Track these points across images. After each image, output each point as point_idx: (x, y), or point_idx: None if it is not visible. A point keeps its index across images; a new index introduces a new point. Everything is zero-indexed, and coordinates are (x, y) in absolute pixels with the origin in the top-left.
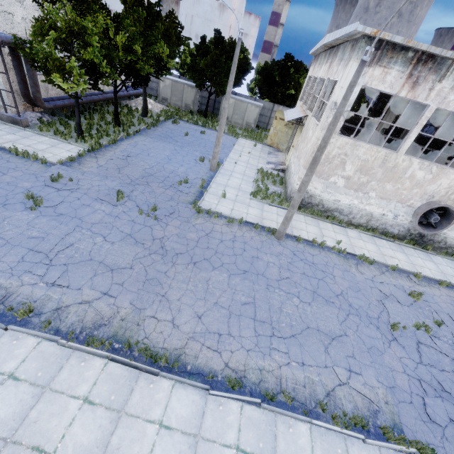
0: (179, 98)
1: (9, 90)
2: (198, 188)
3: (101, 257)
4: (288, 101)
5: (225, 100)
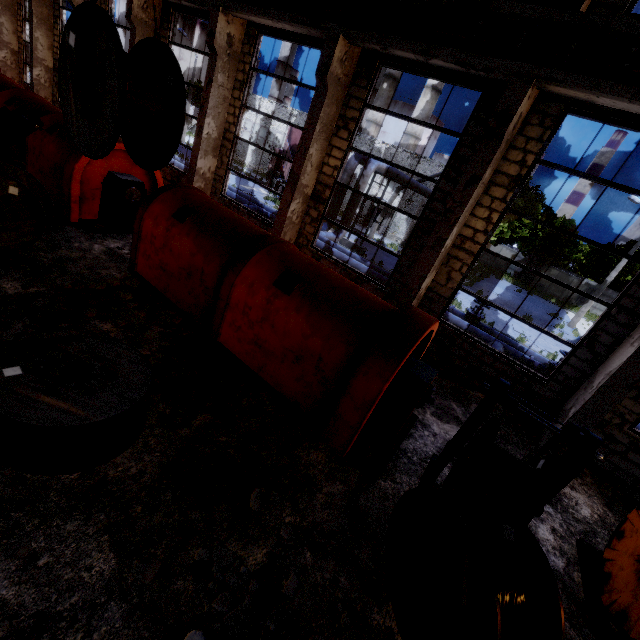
0: (492, 257)
1: (409, 228)
2: (572, 335)
3: (555, 349)
4: (619, 287)
5: (615, 271)
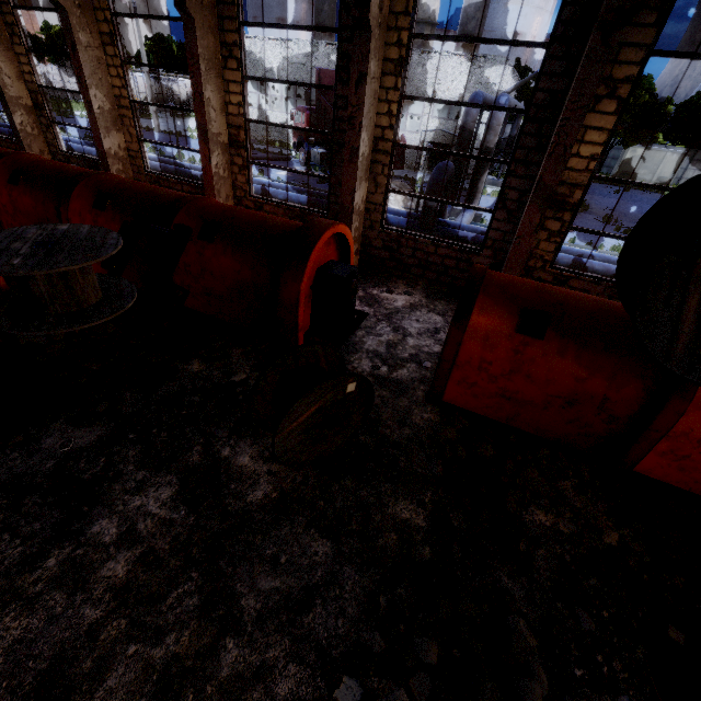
0: None
1: None
2: None
3: None
4: None
5: None
